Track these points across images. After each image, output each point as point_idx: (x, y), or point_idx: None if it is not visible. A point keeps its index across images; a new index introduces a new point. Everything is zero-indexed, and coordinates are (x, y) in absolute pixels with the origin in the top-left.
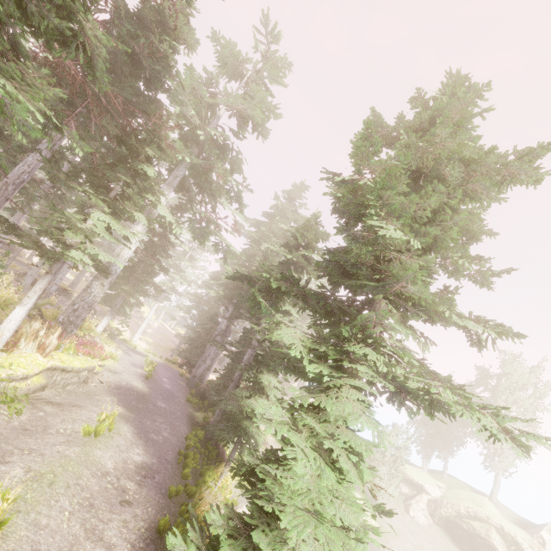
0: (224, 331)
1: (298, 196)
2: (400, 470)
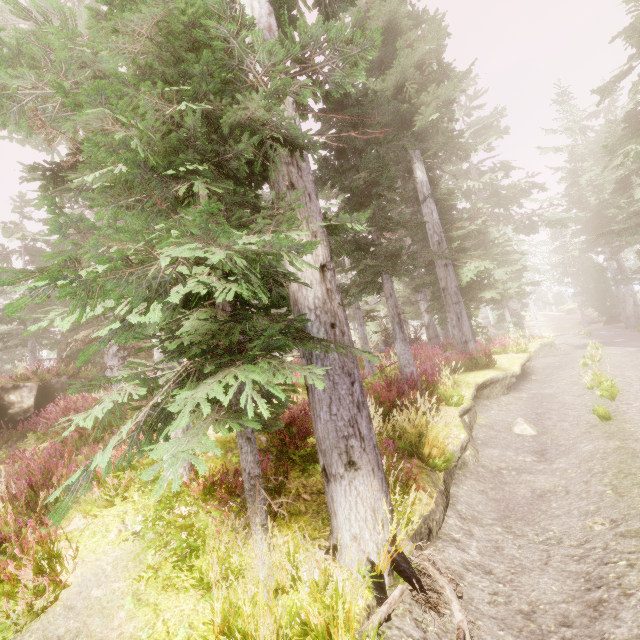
0: (617, 269)
1: (567, 103)
2: None
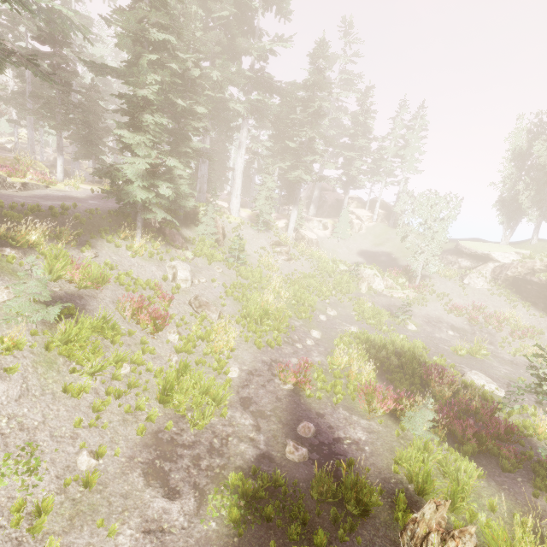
0: None
1: None
2: (462, 247)
